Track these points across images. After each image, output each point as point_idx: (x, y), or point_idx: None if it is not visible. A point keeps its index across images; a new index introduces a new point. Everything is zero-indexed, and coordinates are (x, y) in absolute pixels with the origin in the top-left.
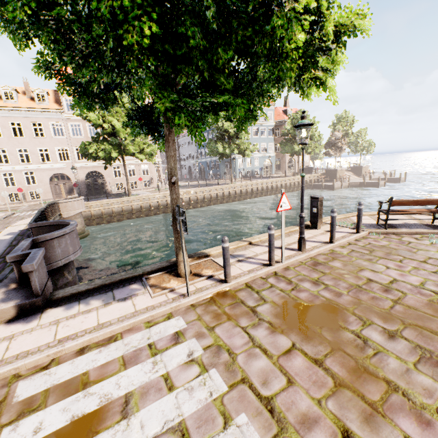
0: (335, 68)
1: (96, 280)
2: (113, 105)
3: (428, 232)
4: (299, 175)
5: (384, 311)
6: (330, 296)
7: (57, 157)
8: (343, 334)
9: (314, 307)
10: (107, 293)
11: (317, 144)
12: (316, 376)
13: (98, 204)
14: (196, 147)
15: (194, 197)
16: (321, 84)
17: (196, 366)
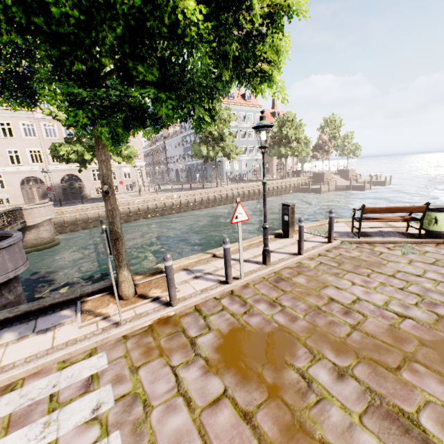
0: (280, 60)
1: (22, 305)
2: (42, 101)
3: (401, 241)
4: (287, 178)
5: (339, 341)
6: (283, 321)
7: (29, 159)
8: (287, 373)
9: (263, 336)
10: (29, 322)
11: (304, 147)
12: (240, 438)
13: (72, 209)
14: (183, 149)
15: (178, 201)
16: (267, 79)
17: (96, 427)
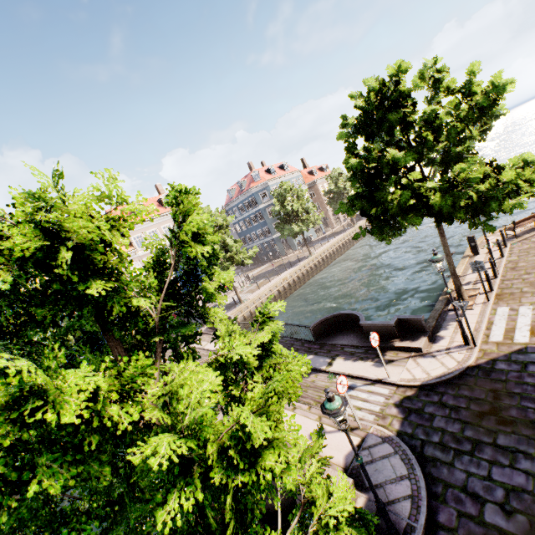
0: None
1: (427, 320)
2: (390, 229)
3: None
4: (356, 225)
5: None
6: None
7: None
8: None
9: None
10: (445, 320)
11: None
12: None
13: None
14: (238, 235)
15: (291, 280)
16: None
17: None
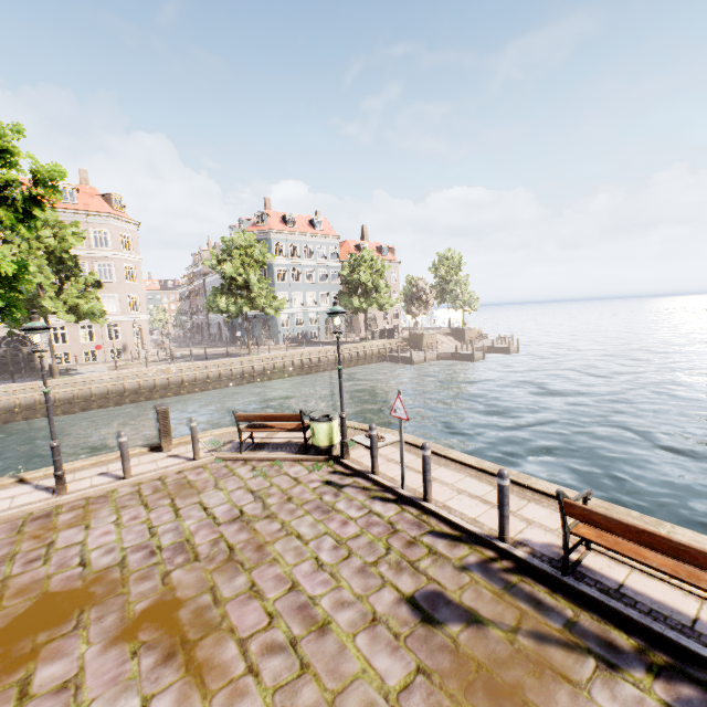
0: None
1: None
2: None
3: (281, 457)
4: (368, 341)
5: None
6: None
7: None
8: None
9: None
10: None
11: (386, 298)
12: None
13: None
14: None
15: (178, 378)
16: None
17: None
